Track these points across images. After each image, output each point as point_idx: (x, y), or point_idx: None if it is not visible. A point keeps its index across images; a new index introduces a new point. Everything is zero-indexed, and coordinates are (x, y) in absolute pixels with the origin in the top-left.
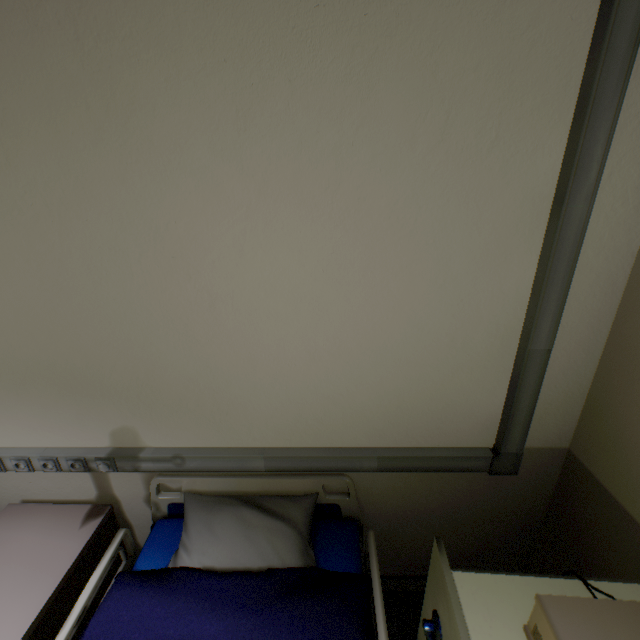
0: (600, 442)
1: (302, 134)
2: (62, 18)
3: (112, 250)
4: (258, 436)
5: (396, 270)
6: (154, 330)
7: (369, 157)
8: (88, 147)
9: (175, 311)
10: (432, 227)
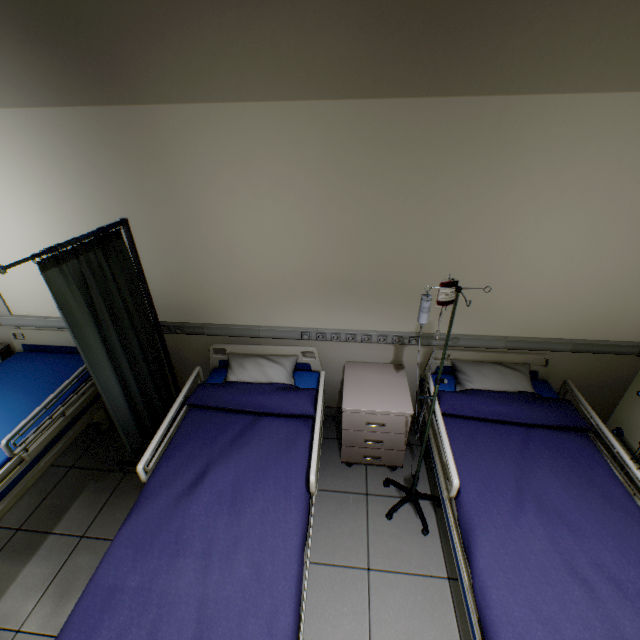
0: None
1: (596, 166)
2: (495, 111)
3: (467, 223)
4: (502, 329)
5: (621, 237)
6: (470, 266)
7: (629, 178)
8: (479, 171)
9: (486, 256)
10: None
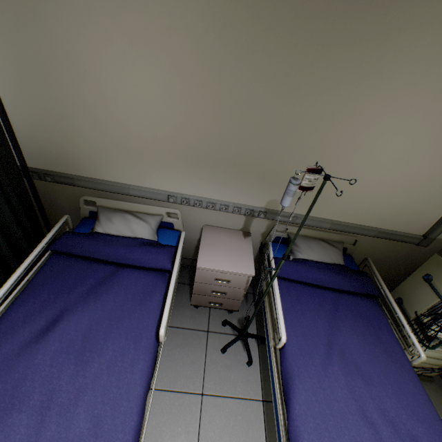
0: None
1: None
2: (385, 3)
3: (328, 118)
4: (331, 214)
5: (440, 153)
6: (320, 158)
7: None
8: (352, 67)
9: (336, 152)
10: None
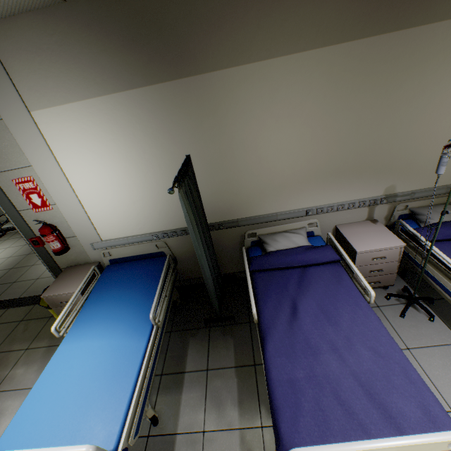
0: None
1: None
2: (443, 31)
3: (421, 112)
4: (442, 181)
5: None
6: (422, 141)
7: None
8: (431, 74)
9: (433, 132)
10: None
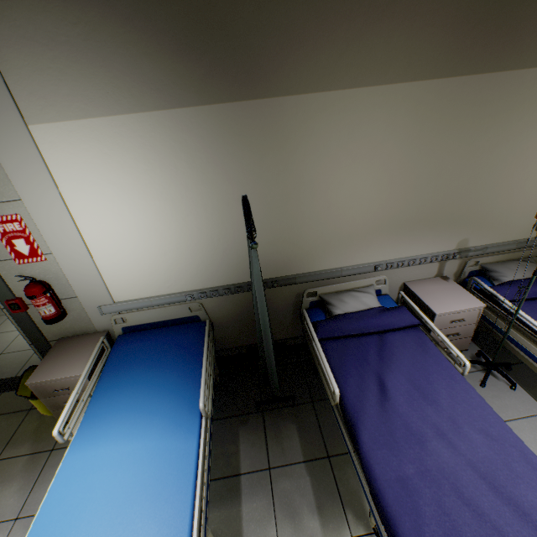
0: None
1: None
2: (531, 79)
3: (502, 161)
4: (513, 235)
5: None
6: (499, 193)
7: None
8: (515, 123)
9: (511, 184)
10: None
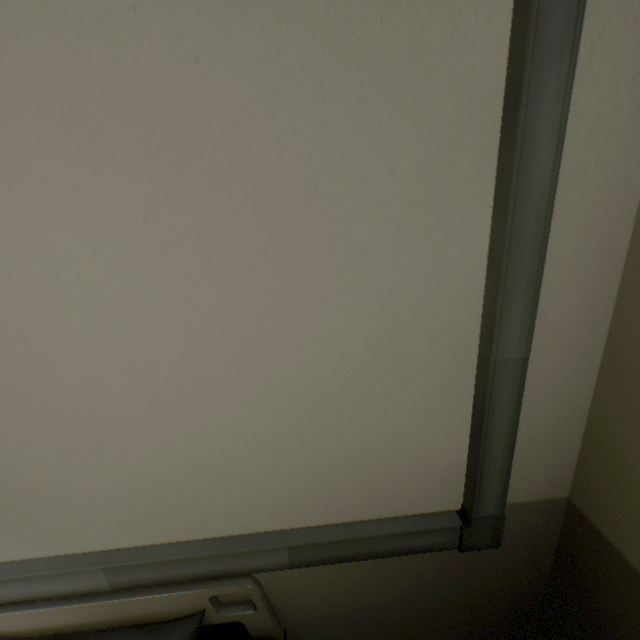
0: (617, 494)
1: None
2: None
3: None
4: (95, 534)
5: (263, 245)
6: None
7: (172, 35)
8: None
9: None
10: (310, 165)
